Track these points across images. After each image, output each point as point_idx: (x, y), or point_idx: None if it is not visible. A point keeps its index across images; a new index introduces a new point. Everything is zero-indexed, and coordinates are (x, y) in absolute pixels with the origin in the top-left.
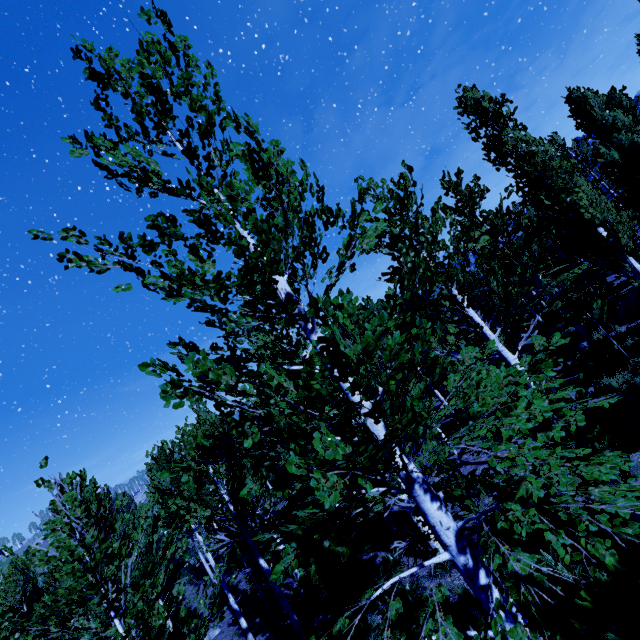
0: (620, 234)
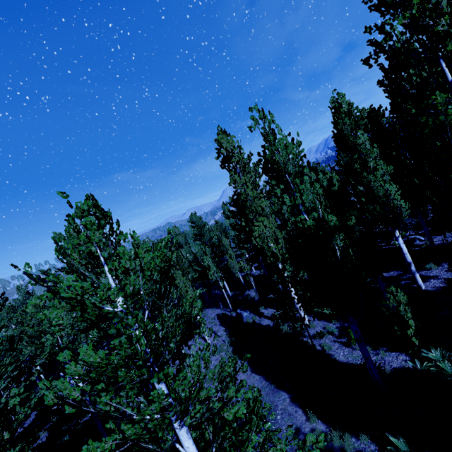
0: (268, 257)
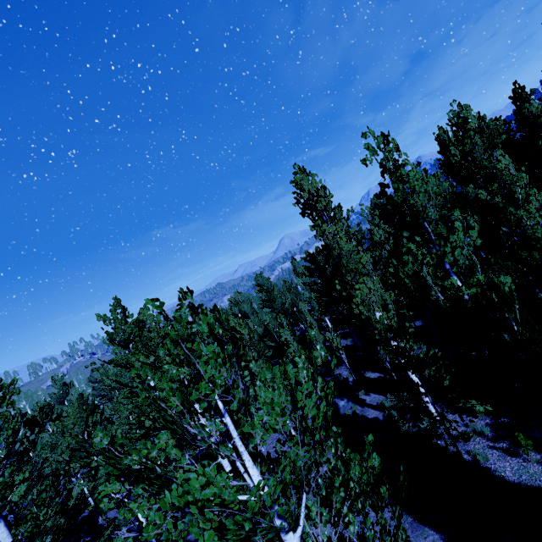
0: (377, 331)
